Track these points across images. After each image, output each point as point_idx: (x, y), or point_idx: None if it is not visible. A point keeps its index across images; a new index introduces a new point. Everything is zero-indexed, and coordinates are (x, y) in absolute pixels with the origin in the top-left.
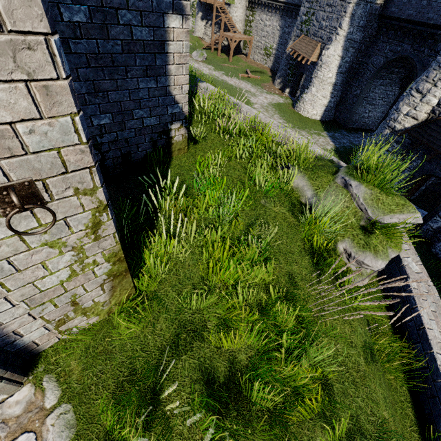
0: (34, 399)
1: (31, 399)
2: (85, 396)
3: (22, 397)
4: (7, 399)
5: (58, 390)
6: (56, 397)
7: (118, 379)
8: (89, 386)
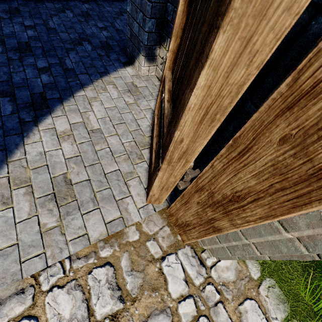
0: (240, 268)
1: (237, 267)
2: (281, 274)
3: (229, 264)
4: (217, 263)
5: (257, 263)
6: (258, 270)
7: (300, 263)
8: (280, 264)
